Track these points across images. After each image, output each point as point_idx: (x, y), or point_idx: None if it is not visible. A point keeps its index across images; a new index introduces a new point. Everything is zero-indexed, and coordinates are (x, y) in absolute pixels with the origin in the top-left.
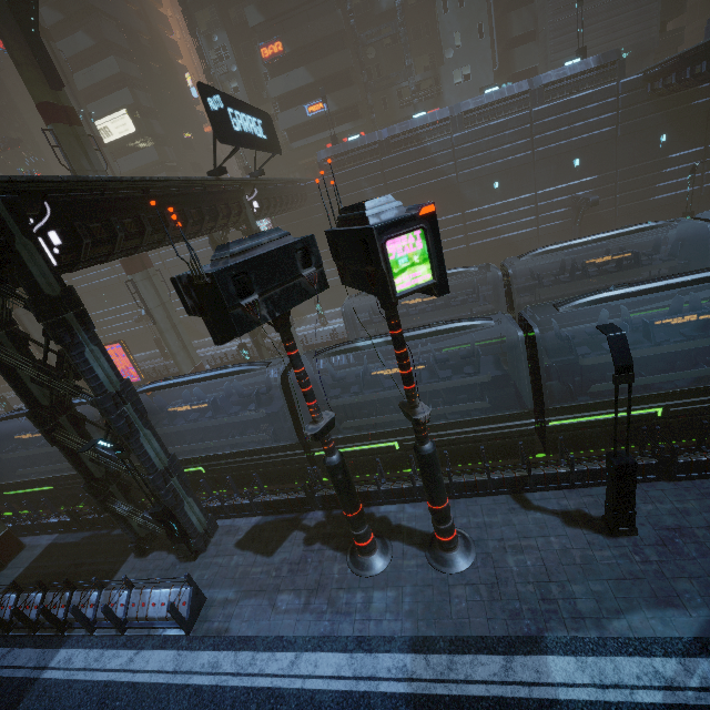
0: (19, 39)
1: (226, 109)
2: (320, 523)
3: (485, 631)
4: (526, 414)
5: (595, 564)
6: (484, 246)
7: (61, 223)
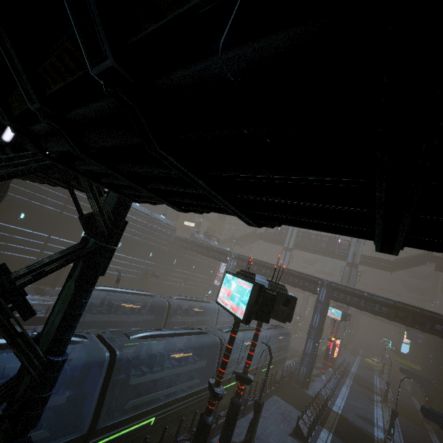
0: None
1: None
2: None
3: None
4: None
5: None
6: None
7: None
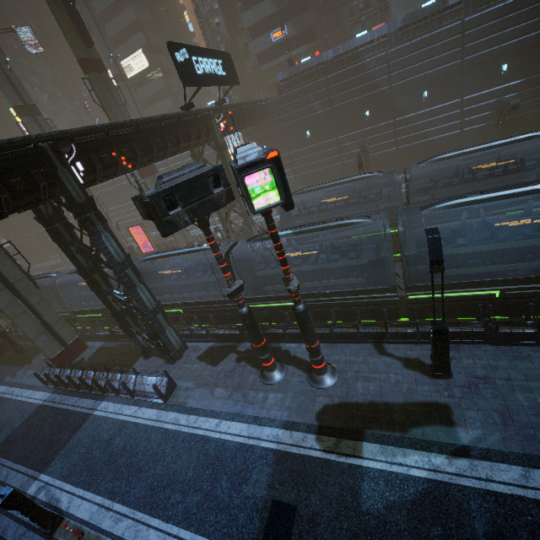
0: (63, 12)
1: (191, 58)
2: (247, 350)
3: (330, 423)
4: (391, 289)
5: (415, 393)
6: (411, 149)
7: (84, 156)
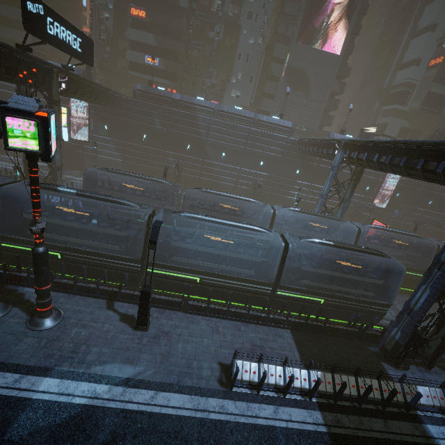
0: None
1: (46, 17)
2: None
3: (23, 362)
4: (137, 260)
5: (115, 340)
6: (208, 182)
7: None
